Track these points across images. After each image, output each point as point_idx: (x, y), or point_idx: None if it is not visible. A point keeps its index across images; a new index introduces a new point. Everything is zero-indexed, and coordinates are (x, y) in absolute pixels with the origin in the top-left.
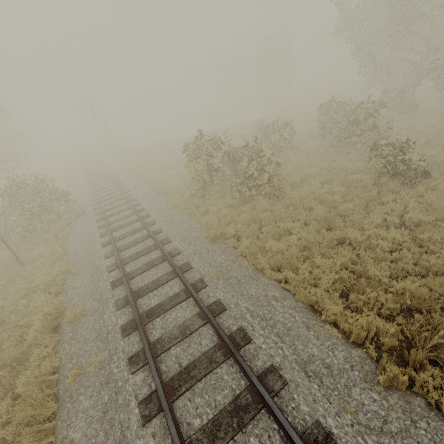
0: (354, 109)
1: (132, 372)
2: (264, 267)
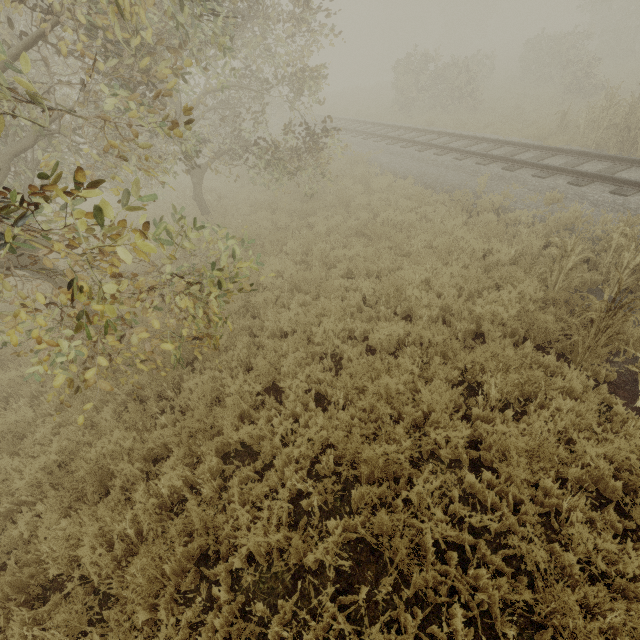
0: (560, 41)
1: (406, 147)
2: (470, 130)
